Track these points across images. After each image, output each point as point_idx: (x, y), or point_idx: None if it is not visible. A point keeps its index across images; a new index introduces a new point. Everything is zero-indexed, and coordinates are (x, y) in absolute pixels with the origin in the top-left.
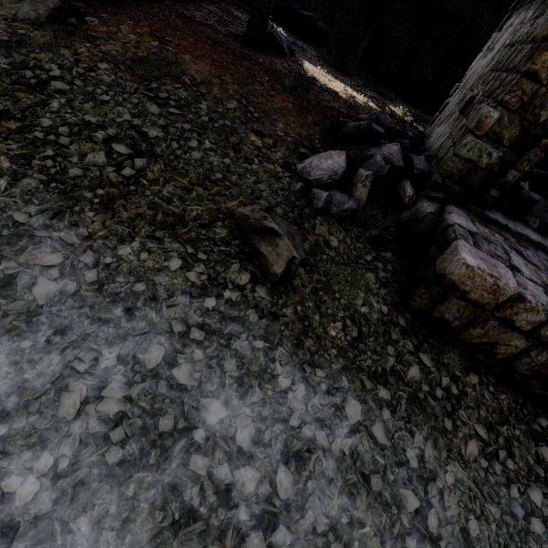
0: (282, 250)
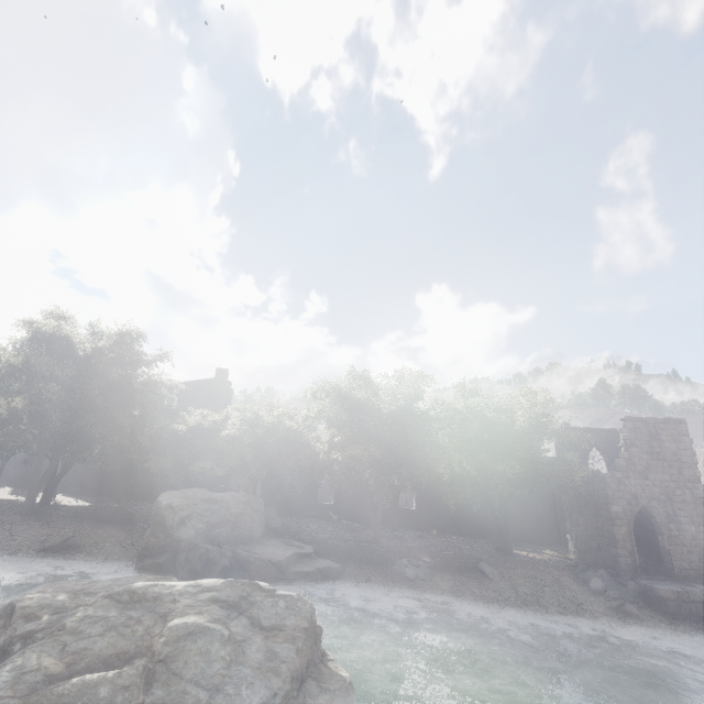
0: (631, 608)
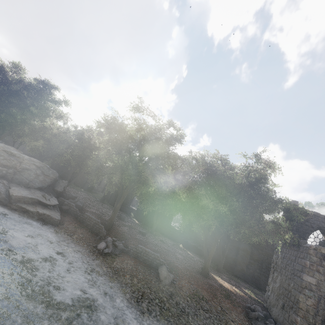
0: None
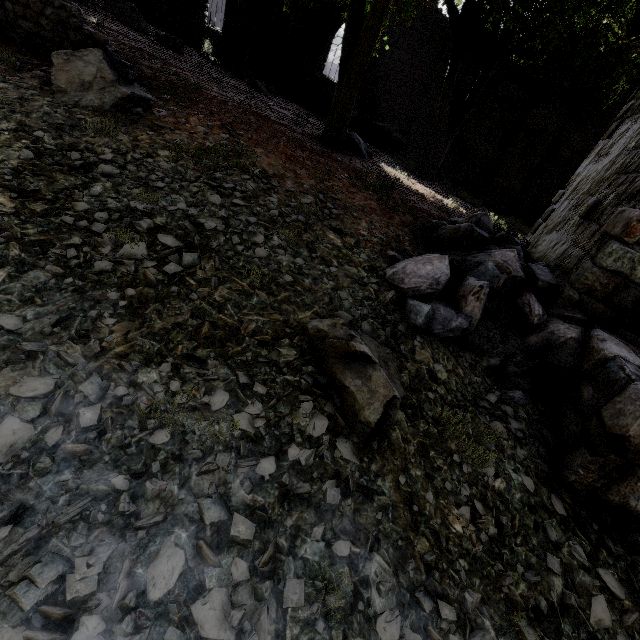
0: (376, 385)
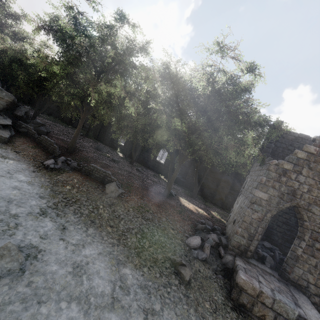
0: (187, 271)
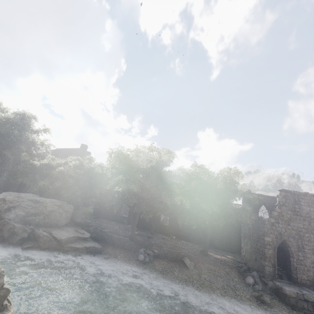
0: (266, 298)
